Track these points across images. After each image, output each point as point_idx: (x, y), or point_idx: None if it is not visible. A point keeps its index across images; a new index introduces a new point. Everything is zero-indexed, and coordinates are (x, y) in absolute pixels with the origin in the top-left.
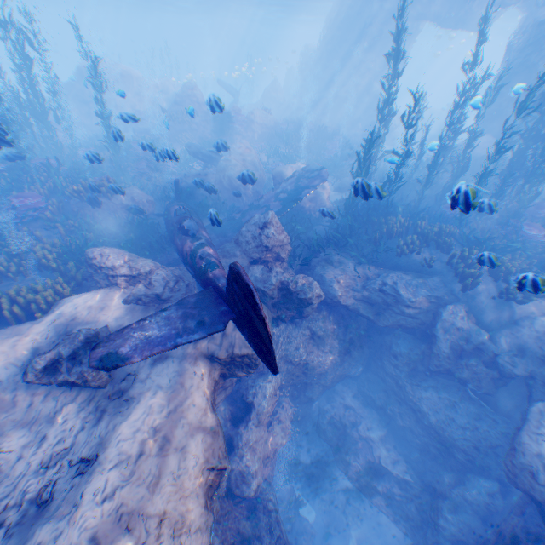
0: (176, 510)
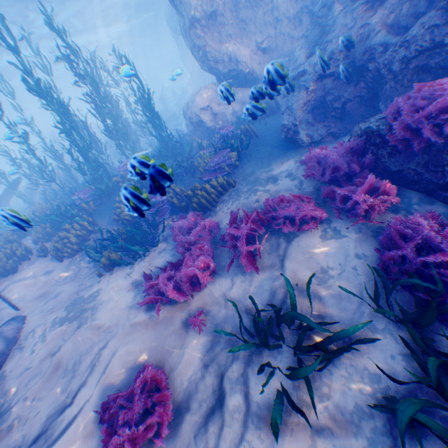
0: None
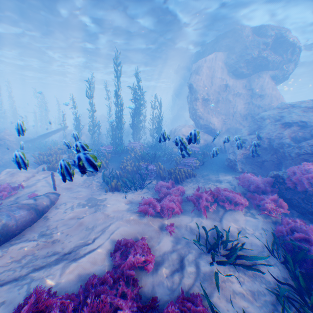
0: None
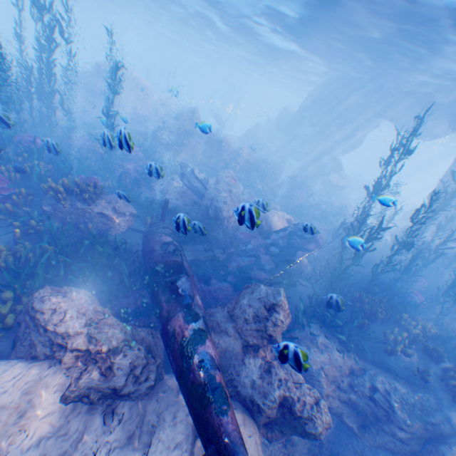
0: None
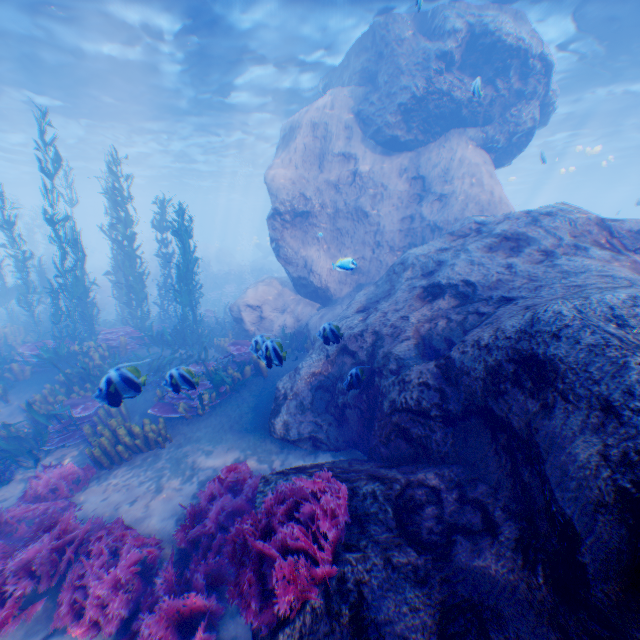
0: None
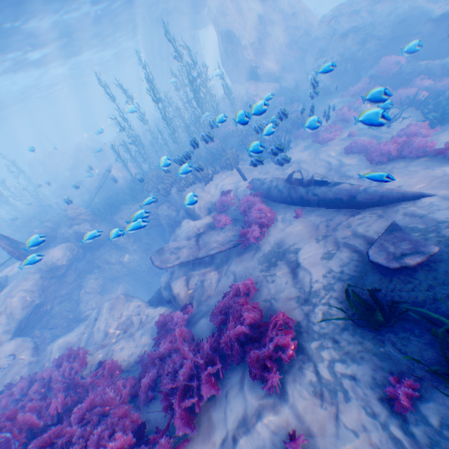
0: (9, 310)
